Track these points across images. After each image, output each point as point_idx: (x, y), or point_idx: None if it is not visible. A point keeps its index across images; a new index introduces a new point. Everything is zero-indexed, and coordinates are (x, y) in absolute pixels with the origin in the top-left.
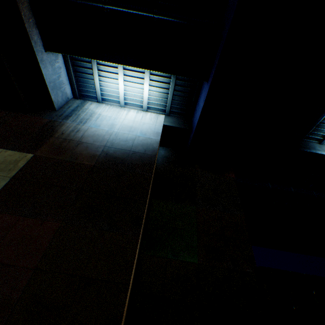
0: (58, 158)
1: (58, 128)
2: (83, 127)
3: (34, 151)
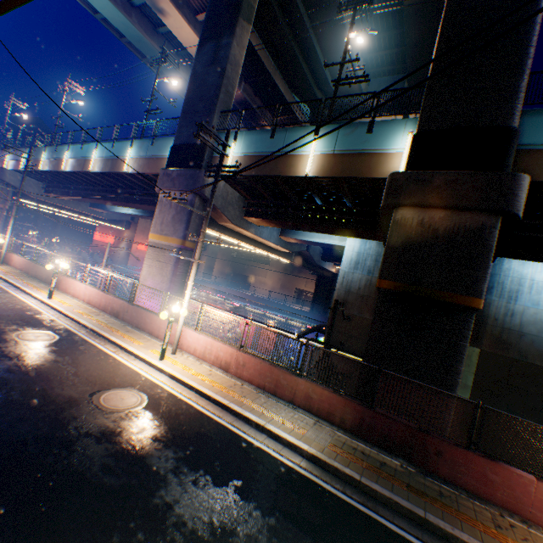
0: (504, 355)
1: (485, 310)
2: (515, 307)
3: (476, 344)
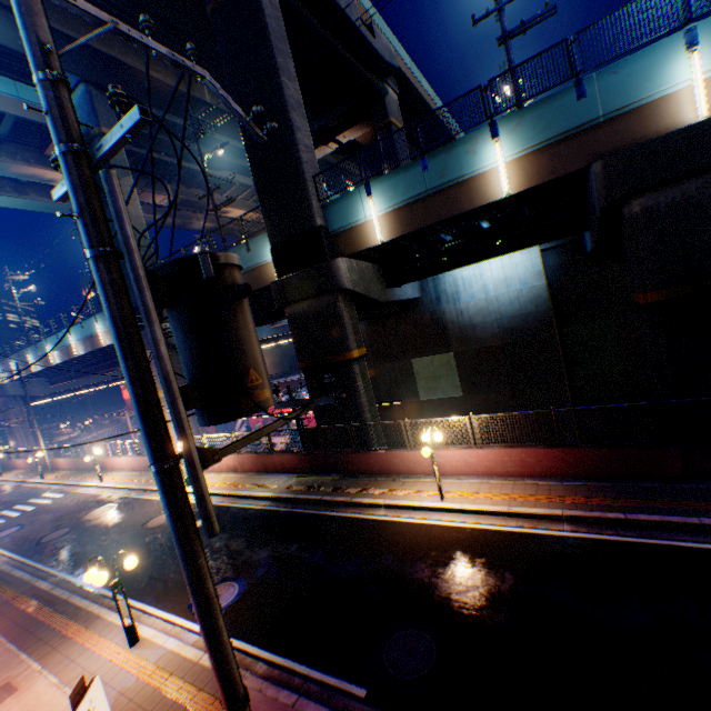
0: (470, 349)
1: (443, 318)
2: (461, 307)
3: (449, 350)
